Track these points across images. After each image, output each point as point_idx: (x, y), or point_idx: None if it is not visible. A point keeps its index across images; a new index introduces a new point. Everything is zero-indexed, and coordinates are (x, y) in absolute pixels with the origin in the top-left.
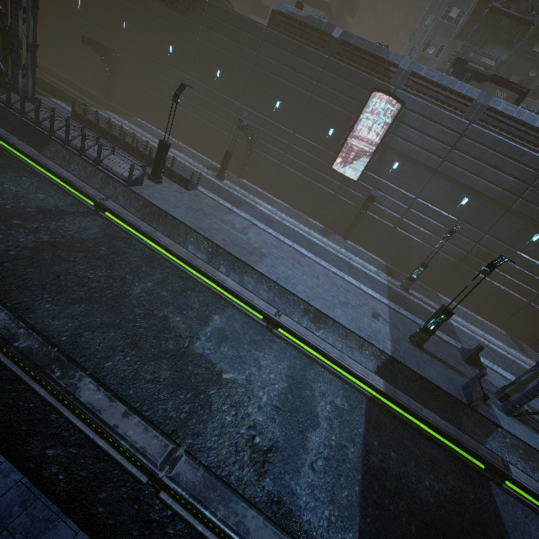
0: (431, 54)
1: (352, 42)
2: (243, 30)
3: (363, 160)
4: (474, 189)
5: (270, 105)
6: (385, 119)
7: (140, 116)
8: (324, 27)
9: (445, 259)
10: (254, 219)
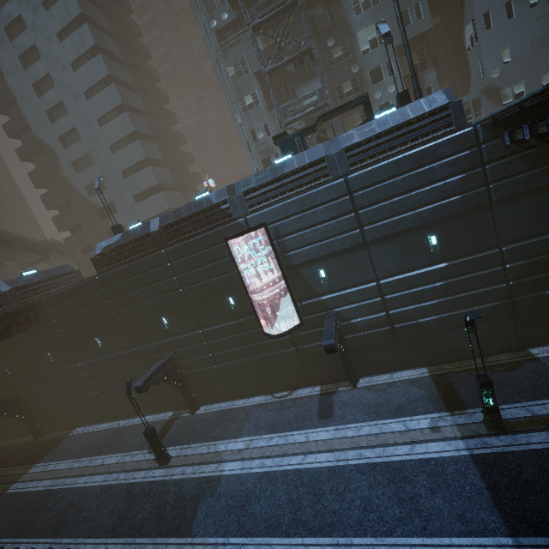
0: (263, 137)
1: (171, 221)
2: (85, 293)
3: (286, 296)
4: (426, 222)
5: (160, 326)
6: (264, 248)
7: (74, 425)
8: (140, 231)
9: (489, 311)
10: (217, 538)
